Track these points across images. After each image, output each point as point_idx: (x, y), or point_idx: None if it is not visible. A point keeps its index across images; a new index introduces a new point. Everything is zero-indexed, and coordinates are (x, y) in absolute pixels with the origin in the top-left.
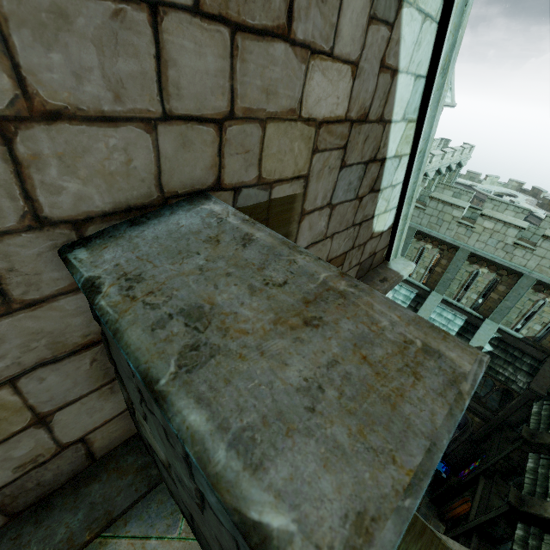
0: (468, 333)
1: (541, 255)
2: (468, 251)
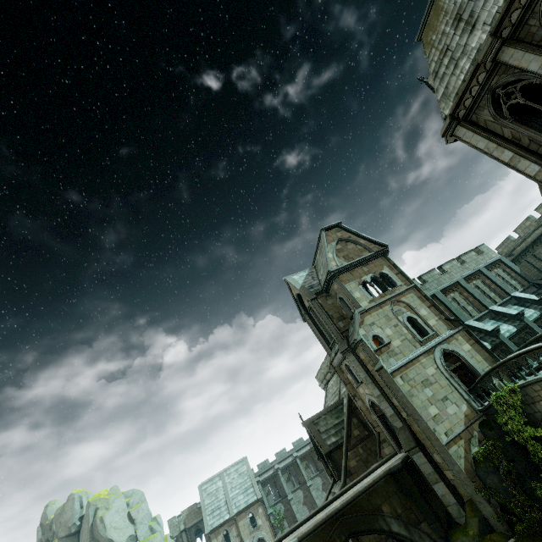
0: (525, 304)
1: (469, 261)
2: (461, 279)
